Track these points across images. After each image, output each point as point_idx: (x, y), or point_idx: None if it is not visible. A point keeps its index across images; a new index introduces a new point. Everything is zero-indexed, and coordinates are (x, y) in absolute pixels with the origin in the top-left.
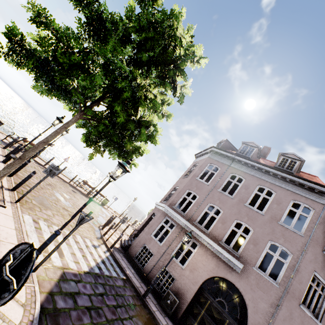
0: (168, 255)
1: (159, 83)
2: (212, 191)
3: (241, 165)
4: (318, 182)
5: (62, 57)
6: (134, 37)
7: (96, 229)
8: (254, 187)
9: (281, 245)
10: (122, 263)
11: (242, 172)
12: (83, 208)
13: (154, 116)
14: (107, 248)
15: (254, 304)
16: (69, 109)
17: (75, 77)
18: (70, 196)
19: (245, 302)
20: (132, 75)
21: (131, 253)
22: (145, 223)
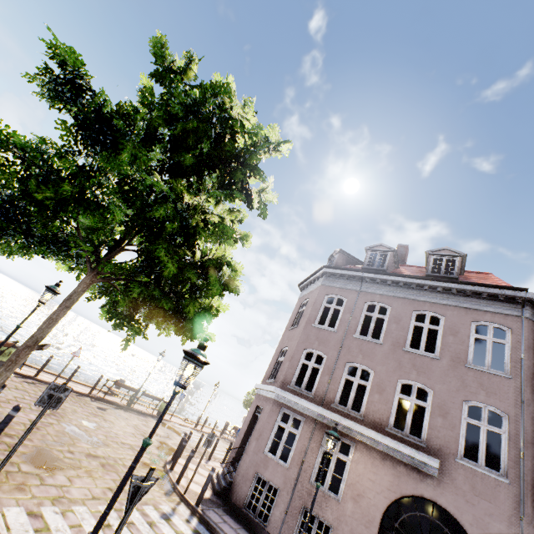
0: (305, 482)
1: (224, 195)
2: (344, 340)
3: (377, 285)
4: (496, 282)
5: (40, 191)
6: (161, 130)
7: (159, 474)
8: (408, 316)
9: (485, 404)
10: (227, 531)
11: (382, 297)
12: (134, 467)
13: (225, 249)
14: (191, 508)
15: (482, 530)
16: (68, 269)
17: (72, 217)
18: (96, 422)
19: (465, 531)
20: (175, 192)
21: (237, 500)
22: (247, 429)
